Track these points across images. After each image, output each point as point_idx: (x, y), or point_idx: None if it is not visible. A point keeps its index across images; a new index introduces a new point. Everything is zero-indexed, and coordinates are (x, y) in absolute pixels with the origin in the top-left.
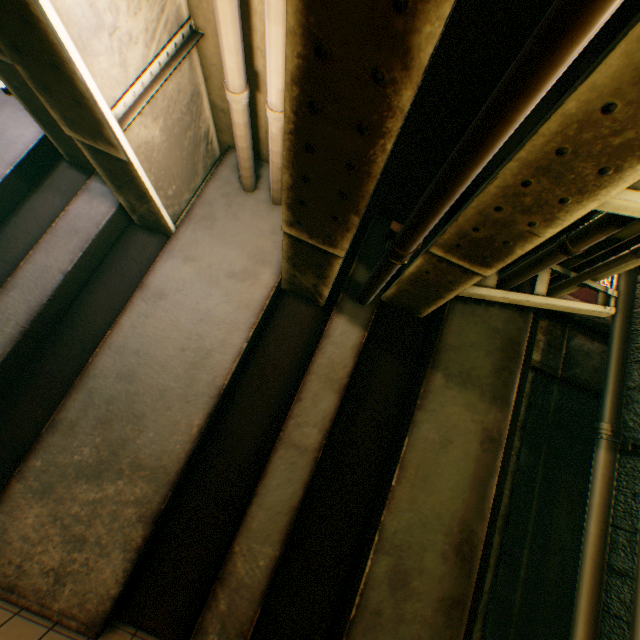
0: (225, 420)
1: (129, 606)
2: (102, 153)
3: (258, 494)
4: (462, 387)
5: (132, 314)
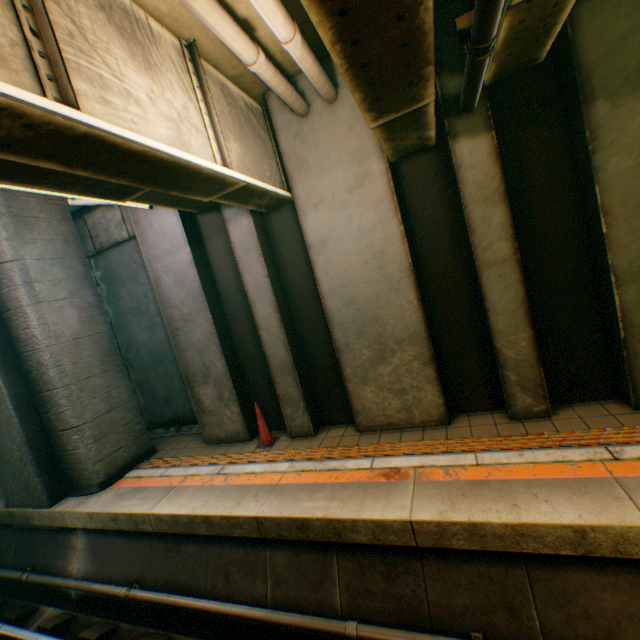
0: (426, 284)
1: (453, 406)
2: (228, 194)
3: (488, 310)
4: (636, 92)
5: (319, 268)
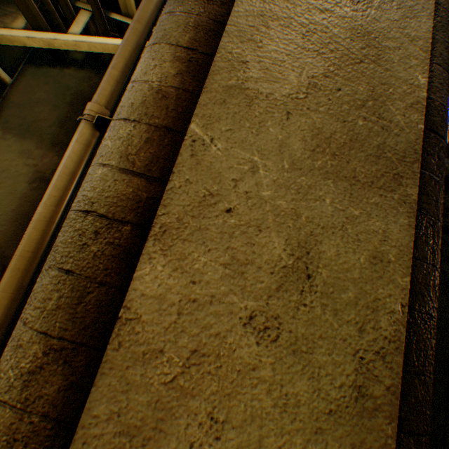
0: None
1: None
2: None
3: None
4: (21, 138)
5: None
